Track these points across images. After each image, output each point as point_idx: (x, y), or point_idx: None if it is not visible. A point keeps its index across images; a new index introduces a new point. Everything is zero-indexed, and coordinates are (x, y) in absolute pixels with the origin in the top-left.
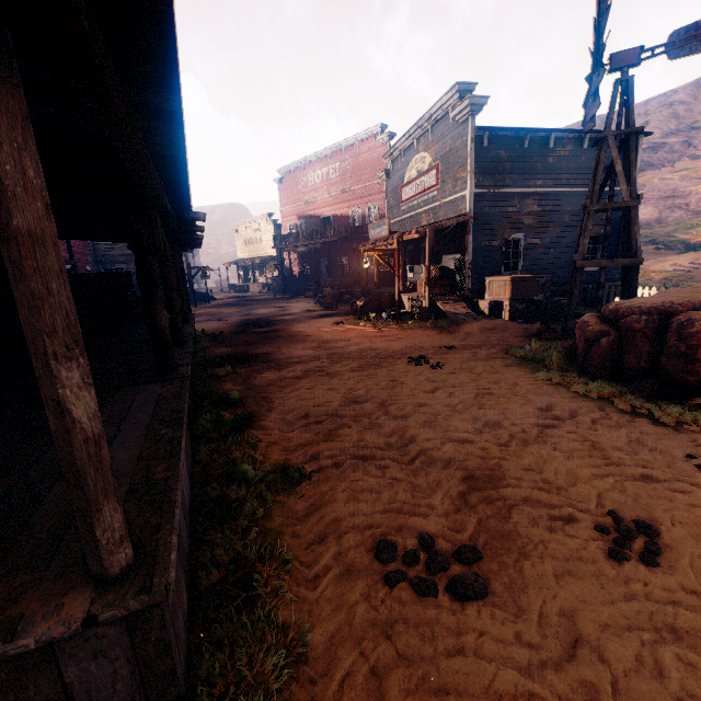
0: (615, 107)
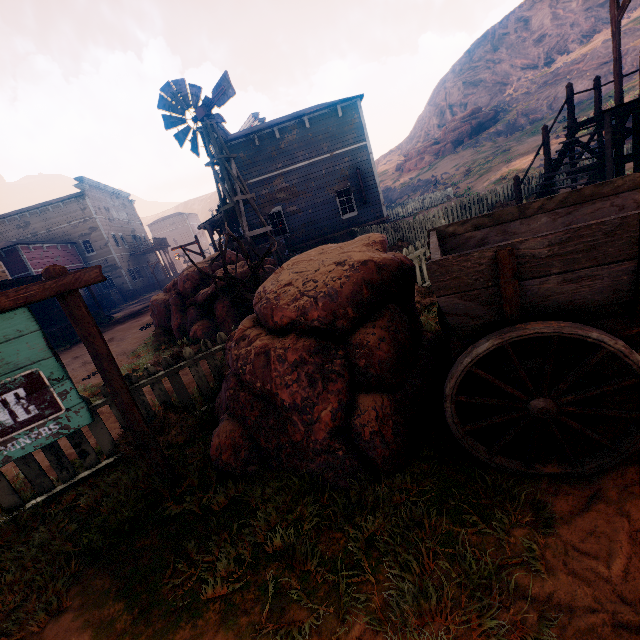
0: (208, 145)
